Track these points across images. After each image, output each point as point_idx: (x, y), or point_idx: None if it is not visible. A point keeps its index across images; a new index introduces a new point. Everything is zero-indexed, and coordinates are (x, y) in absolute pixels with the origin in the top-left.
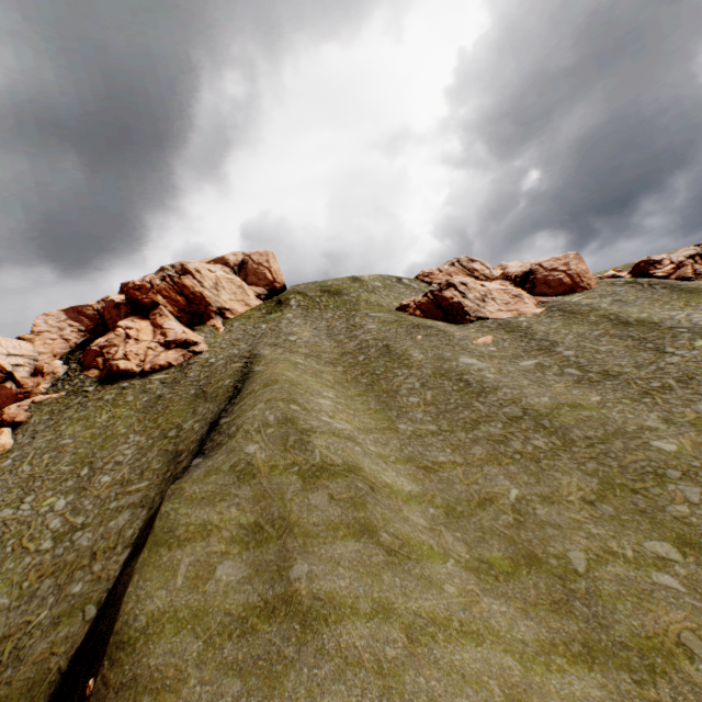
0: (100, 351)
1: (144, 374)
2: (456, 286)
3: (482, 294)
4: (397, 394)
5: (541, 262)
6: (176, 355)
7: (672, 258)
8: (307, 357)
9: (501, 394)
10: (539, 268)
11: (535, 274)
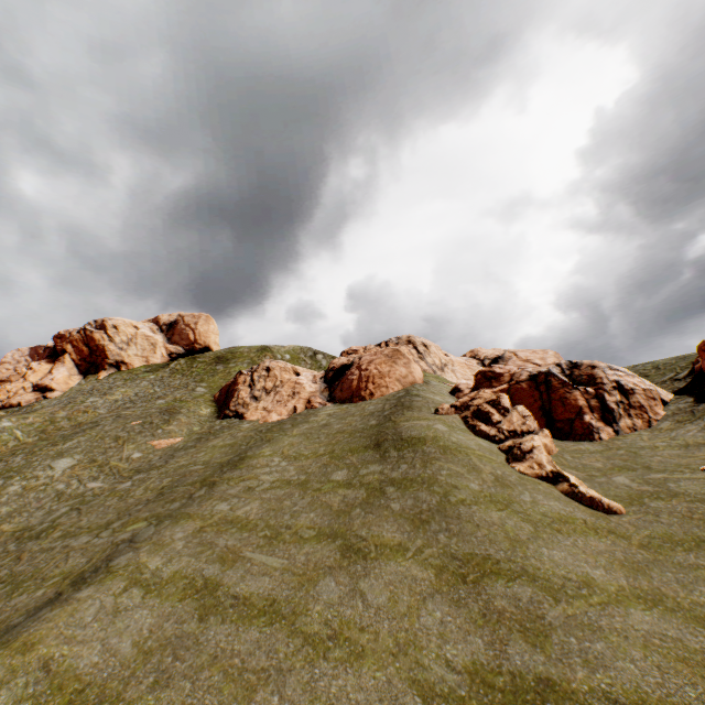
0: None
1: None
2: (255, 371)
3: (276, 384)
4: None
5: (365, 355)
6: (32, 398)
7: (516, 373)
8: (47, 421)
9: None
10: (357, 361)
11: (349, 369)
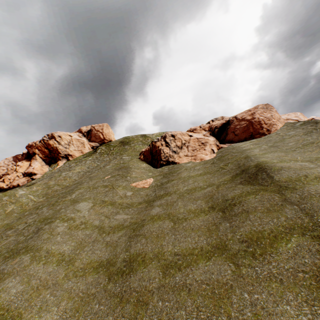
0: (2, 177)
1: (7, 189)
2: (166, 138)
3: (183, 143)
4: (3, 233)
5: (237, 114)
6: (24, 180)
7: None
8: (44, 187)
9: (15, 262)
10: (234, 119)
11: (230, 125)
